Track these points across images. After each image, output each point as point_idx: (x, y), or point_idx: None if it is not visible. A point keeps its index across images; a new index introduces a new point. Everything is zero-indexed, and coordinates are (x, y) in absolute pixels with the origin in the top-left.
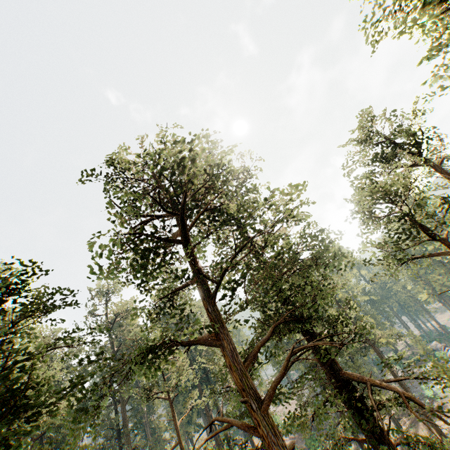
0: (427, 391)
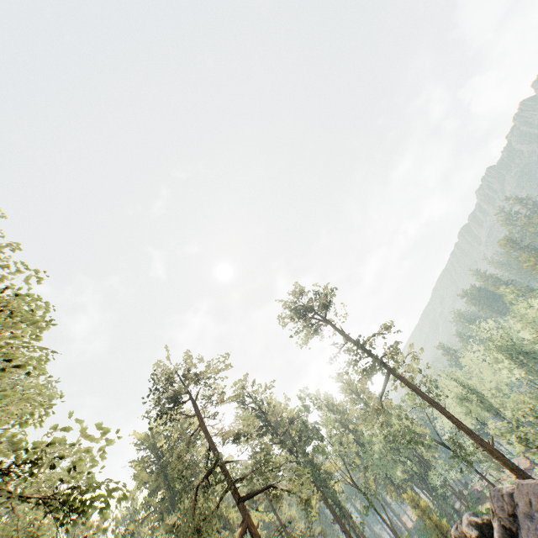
0: None
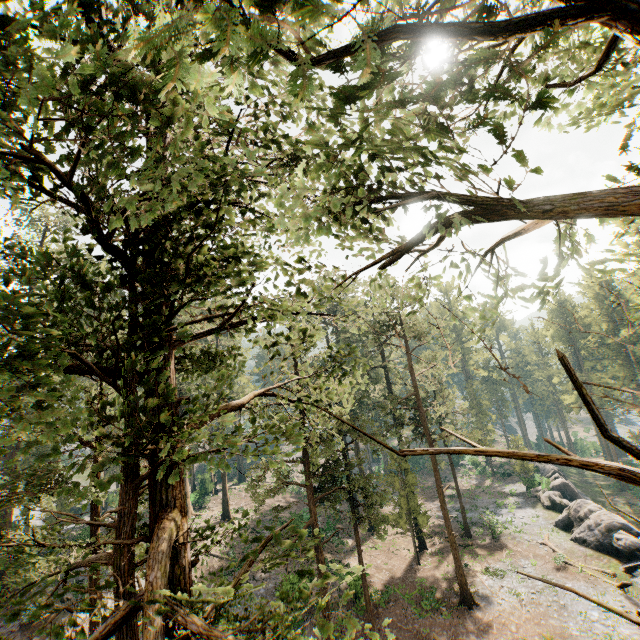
0: (488, 521)
